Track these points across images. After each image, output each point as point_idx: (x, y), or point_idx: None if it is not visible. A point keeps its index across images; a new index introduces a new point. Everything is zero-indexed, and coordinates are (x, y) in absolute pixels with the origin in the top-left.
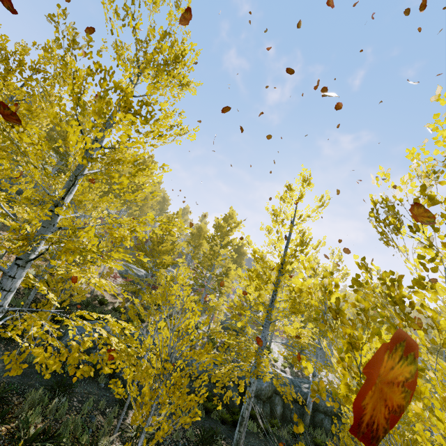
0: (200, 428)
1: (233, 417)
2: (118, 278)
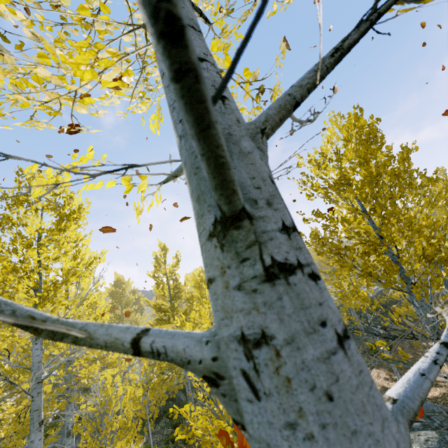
0: (170, 426)
1: None
2: None
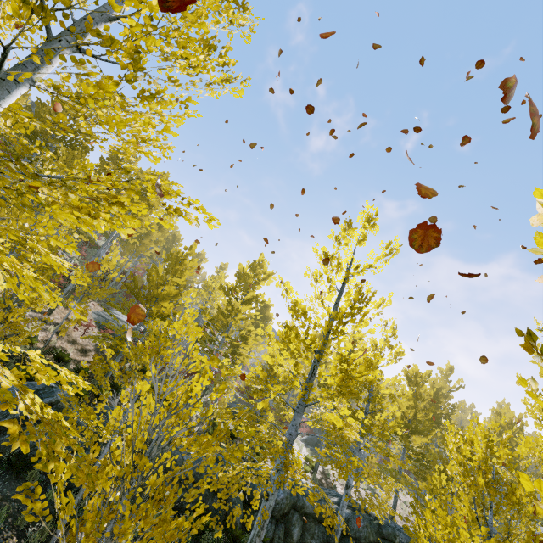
0: None
1: (232, 542)
2: (93, 328)
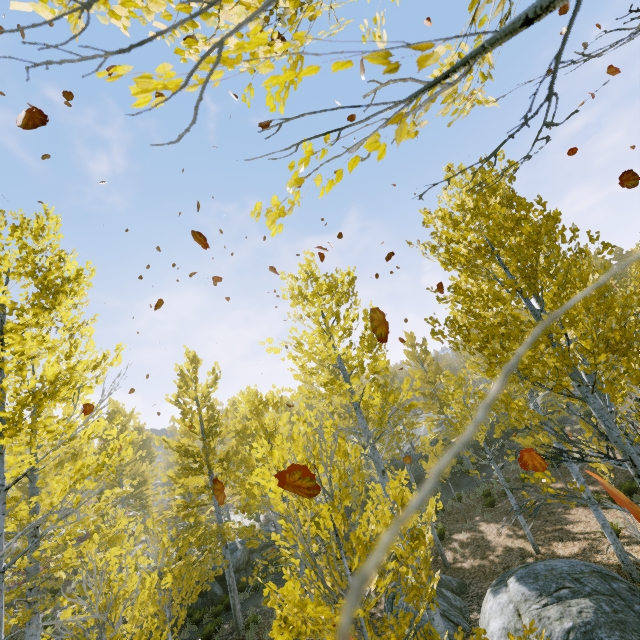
0: (199, 637)
1: (224, 603)
2: None
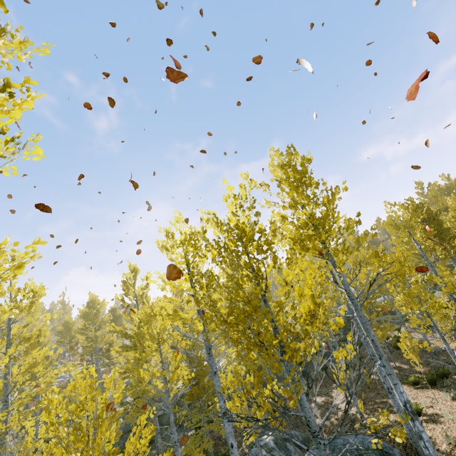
0: None
1: None
2: None
